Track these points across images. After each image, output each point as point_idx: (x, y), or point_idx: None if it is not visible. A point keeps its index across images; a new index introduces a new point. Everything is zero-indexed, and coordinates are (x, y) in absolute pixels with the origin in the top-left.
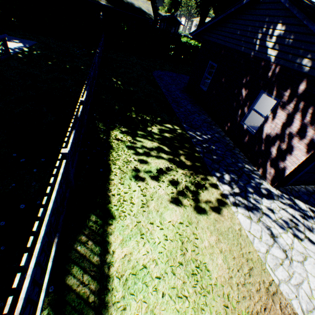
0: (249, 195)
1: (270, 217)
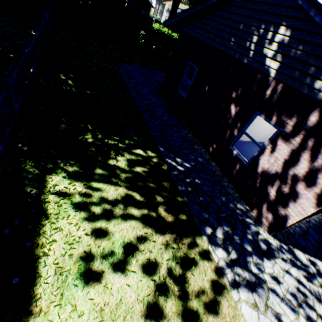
0: (249, 258)
1: (277, 294)
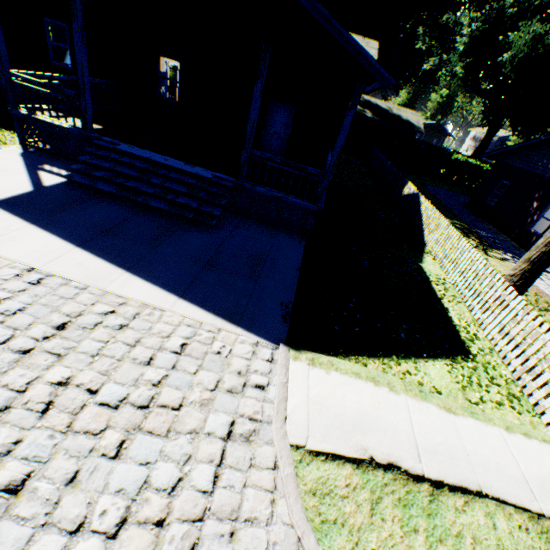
0: None
1: (542, 276)
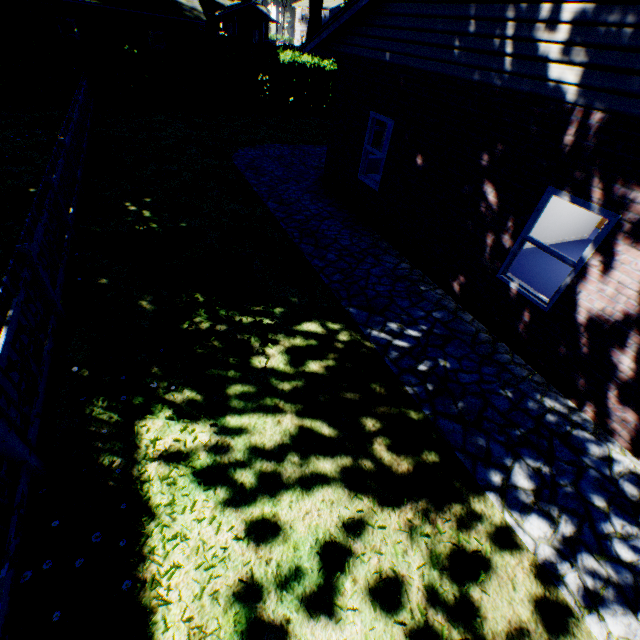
0: (605, 527)
1: None
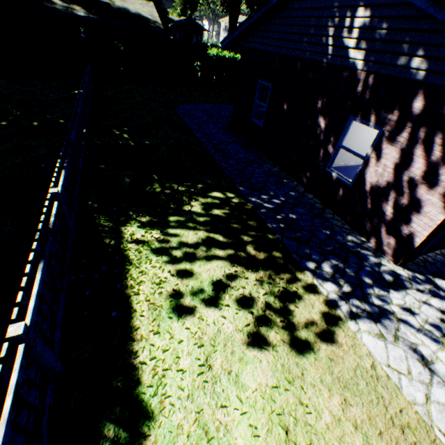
0: (368, 290)
1: (411, 325)
